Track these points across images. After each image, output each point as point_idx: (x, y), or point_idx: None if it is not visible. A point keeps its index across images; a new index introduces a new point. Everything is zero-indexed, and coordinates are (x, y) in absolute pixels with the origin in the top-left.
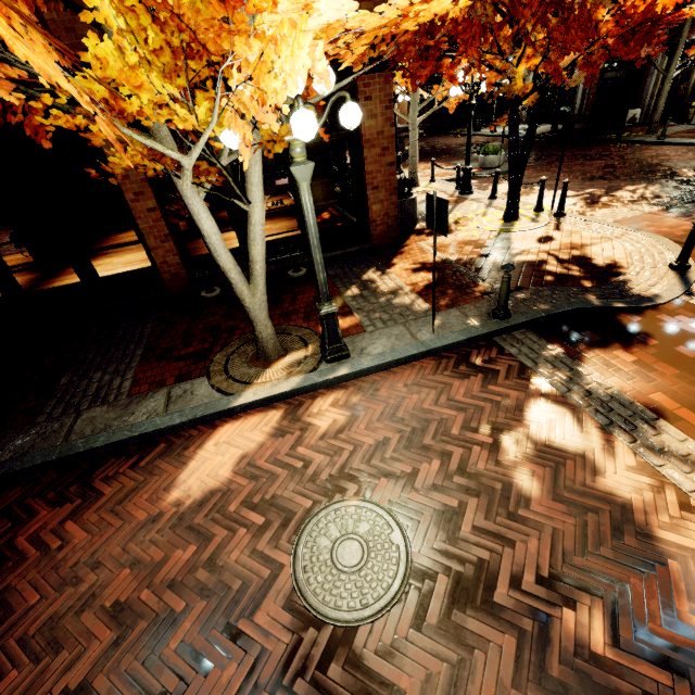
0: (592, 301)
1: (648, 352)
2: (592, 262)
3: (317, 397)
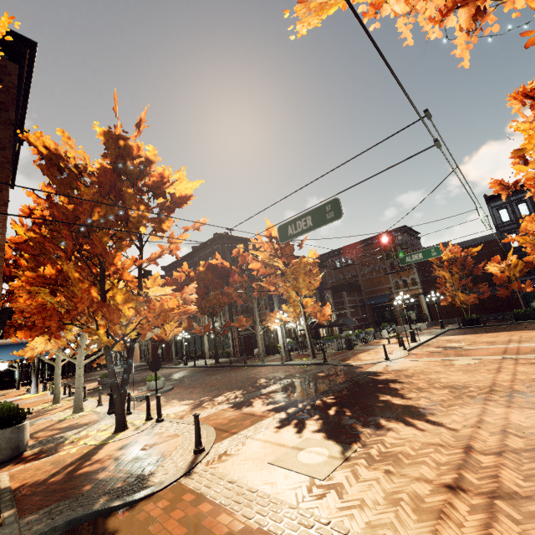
0: (95, 505)
1: None
2: (147, 459)
3: None
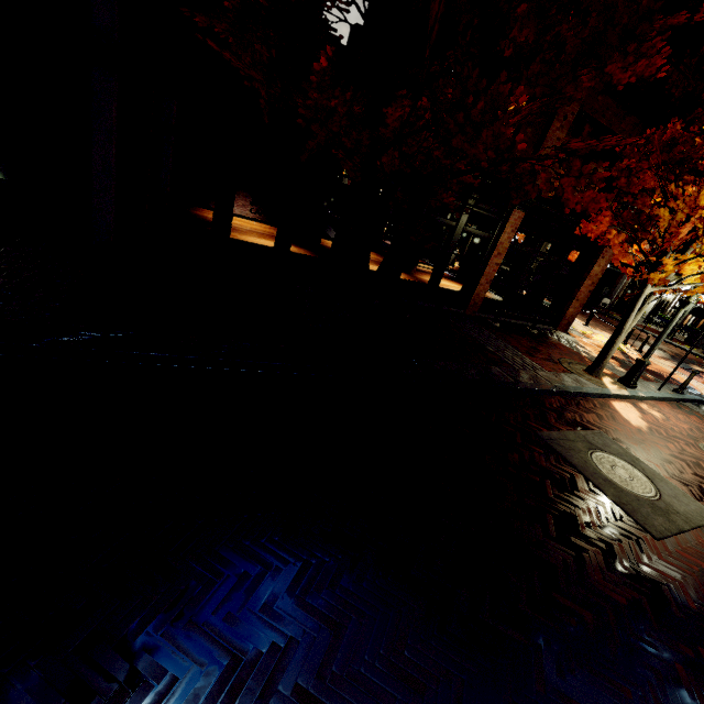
0: None
1: None
2: (680, 382)
3: (637, 403)
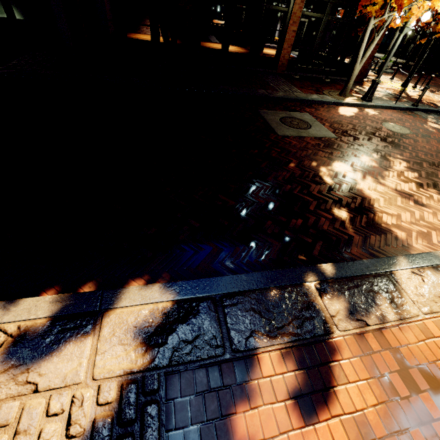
0: None
1: None
2: (437, 105)
3: (365, 109)
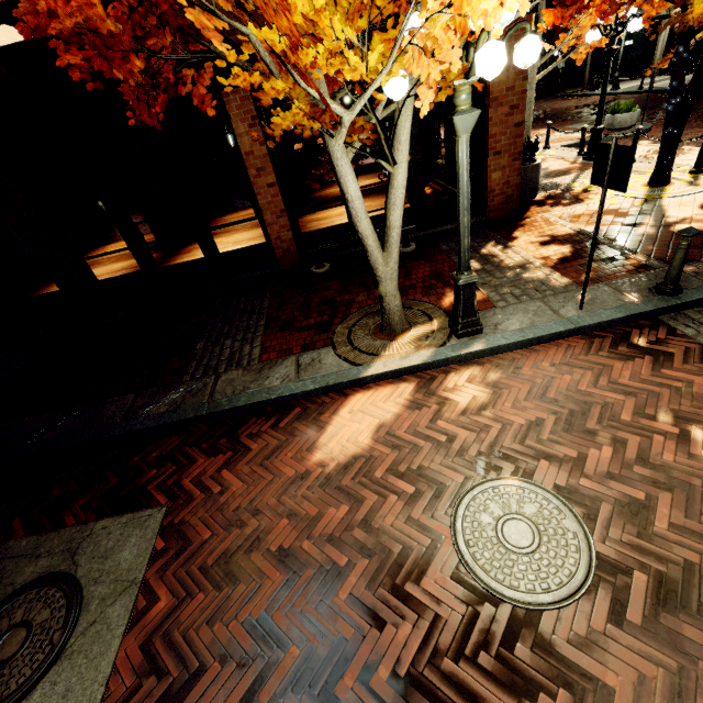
0: None
1: None
2: None
3: (450, 373)
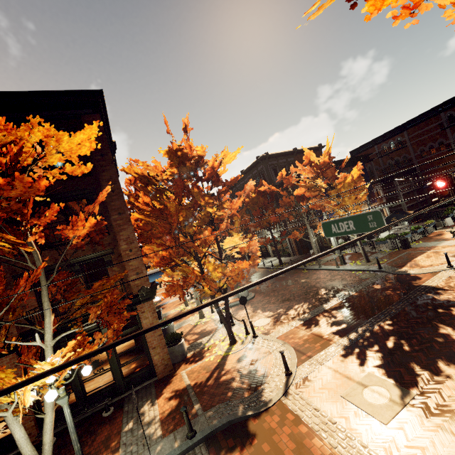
0: (238, 412)
1: (249, 451)
2: (256, 374)
3: None
